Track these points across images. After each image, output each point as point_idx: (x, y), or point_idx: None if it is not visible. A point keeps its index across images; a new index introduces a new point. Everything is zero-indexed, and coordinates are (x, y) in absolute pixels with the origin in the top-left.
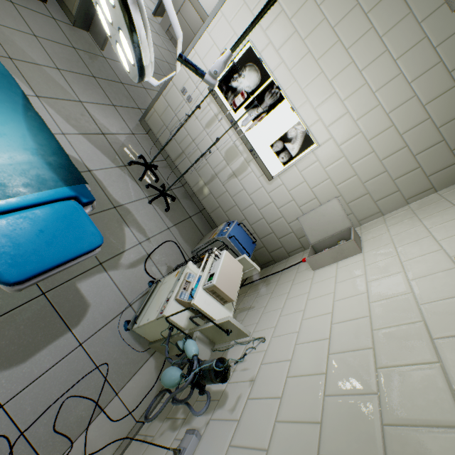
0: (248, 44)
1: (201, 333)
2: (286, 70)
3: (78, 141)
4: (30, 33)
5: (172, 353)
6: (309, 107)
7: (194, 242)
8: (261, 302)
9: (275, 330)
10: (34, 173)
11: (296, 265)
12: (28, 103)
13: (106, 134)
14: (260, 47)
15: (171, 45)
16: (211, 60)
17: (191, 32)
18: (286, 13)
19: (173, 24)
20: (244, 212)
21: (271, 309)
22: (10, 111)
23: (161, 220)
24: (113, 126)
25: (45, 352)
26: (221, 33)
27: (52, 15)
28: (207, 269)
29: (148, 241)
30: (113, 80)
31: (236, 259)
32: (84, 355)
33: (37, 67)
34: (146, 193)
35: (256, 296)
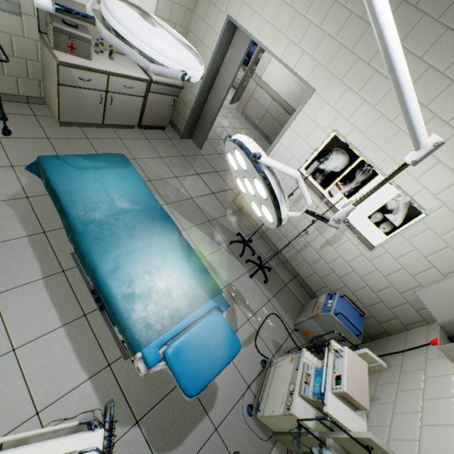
0: (332, 133)
1: (334, 440)
2: (376, 148)
3: (194, 232)
4: (158, 156)
5: (296, 448)
6: (408, 178)
7: (293, 312)
8: (385, 393)
9: (420, 445)
10: (192, 294)
11: (421, 346)
12: (181, 234)
13: (211, 220)
14: (344, 132)
15: (246, 123)
16: (296, 148)
17: (263, 109)
18: (368, 103)
19: (306, 200)
20: (343, 279)
21: (405, 409)
22: (173, 246)
23: (262, 293)
24: (215, 212)
25: (192, 436)
26: (304, 127)
27: (168, 137)
28: (330, 367)
29: (254, 316)
30: (210, 172)
31: (355, 351)
32: (219, 441)
33: (164, 181)
34: (246, 267)
35: (376, 382)
